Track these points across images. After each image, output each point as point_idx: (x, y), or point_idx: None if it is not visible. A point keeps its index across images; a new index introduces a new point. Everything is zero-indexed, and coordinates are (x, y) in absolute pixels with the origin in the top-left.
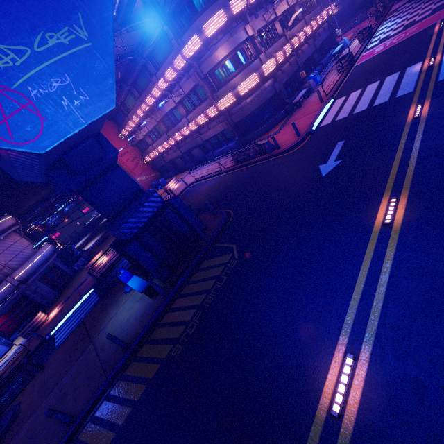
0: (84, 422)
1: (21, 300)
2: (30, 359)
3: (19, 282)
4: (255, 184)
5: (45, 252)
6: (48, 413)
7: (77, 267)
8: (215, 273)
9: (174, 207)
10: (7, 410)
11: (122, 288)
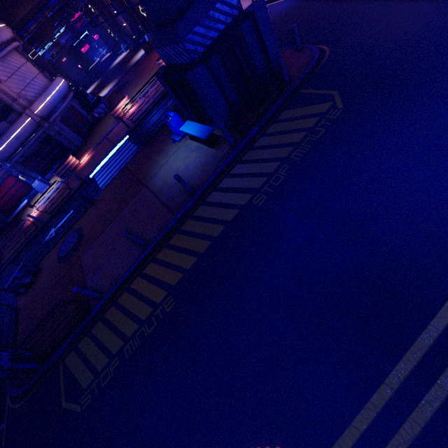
0: (158, 247)
1: (47, 140)
2: (74, 196)
3: (40, 118)
4: (371, 4)
5: (60, 86)
6: (127, 234)
7: (97, 114)
8: (305, 125)
9: (255, 21)
10: (70, 232)
11: (167, 138)
